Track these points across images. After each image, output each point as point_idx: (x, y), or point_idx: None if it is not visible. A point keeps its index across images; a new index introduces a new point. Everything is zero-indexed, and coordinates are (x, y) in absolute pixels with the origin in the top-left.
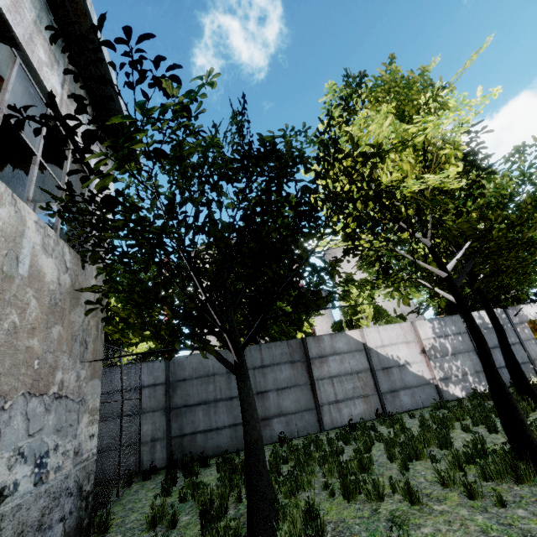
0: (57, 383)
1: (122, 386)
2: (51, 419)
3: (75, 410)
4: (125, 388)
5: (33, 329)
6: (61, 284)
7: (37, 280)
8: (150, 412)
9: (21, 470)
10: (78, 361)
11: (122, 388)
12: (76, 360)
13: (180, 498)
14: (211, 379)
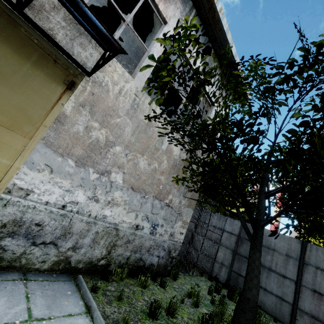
0: (169, 199)
1: (209, 221)
2: (162, 213)
3: (175, 216)
4: (216, 226)
5: (163, 172)
6: (181, 157)
7: (169, 153)
8: (224, 247)
9: (146, 223)
10: (182, 195)
11: (209, 222)
12: (181, 194)
13: (211, 300)
14: (270, 252)
